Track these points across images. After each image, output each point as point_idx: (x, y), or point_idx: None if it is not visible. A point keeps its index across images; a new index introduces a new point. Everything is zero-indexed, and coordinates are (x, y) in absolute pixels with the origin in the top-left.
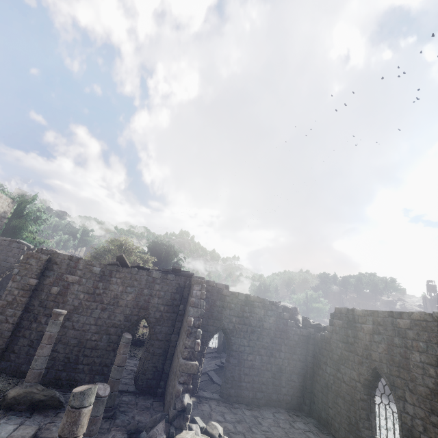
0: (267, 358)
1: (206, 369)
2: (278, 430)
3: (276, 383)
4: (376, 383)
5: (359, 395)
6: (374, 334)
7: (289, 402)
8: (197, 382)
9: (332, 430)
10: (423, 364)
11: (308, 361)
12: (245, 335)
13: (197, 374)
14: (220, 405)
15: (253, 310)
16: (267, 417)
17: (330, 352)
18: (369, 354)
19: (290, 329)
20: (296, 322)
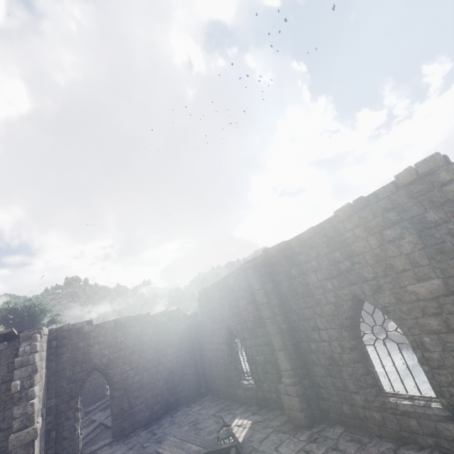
0: (155, 369)
1: (100, 420)
2: (172, 428)
3: (171, 386)
4: (233, 337)
5: (226, 353)
6: (221, 300)
7: (188, 395)
8: (78, 443)
9: (221, 394)
10: (246, 306)
11: (194, 349)
12: (124, 360)
13: (74, 433)
14: (111, 447)
15: (127, 331)
16: (165, 423)
17: (205, 331)
18: (223, 317)
19: (171, 330)
20: (181, 320)
